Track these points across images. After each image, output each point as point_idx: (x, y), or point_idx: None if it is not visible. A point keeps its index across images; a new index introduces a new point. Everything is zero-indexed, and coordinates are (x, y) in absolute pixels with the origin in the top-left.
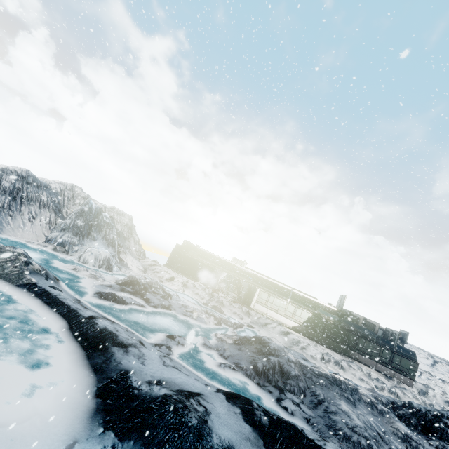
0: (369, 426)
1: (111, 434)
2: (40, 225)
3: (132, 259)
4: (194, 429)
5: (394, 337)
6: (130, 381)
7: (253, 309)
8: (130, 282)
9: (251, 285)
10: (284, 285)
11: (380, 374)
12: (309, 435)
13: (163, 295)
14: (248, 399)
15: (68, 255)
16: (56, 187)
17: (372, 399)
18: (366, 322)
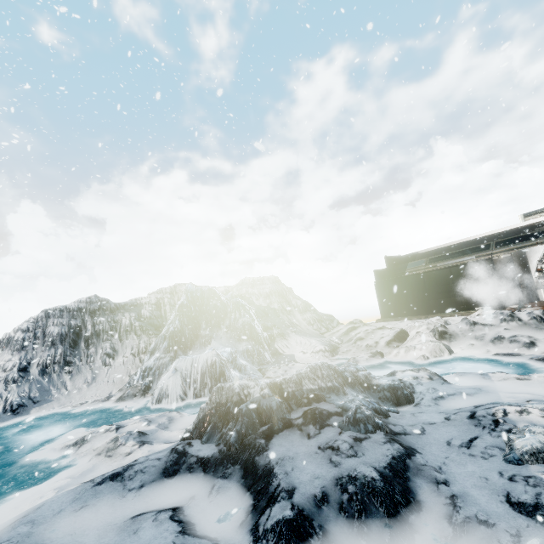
0: None
1: None
2: (123, 364)
3: (301, 340)
4: None
5: None
6: None
7: None
8: (215, 415)
9: None
10: None
11: None
12: None
13: (349, 415)
14: None
15: (145, 397)
16: (150, 300)
17: None
18: None
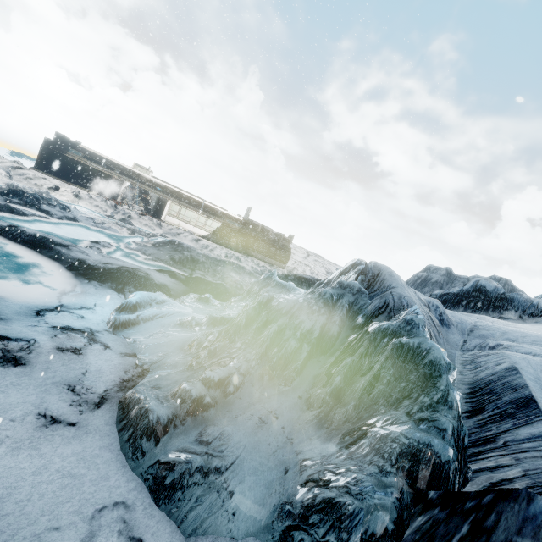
0: (245, 282)
1: (95, 282)
2: None
3: None
4: (144, 277)
5: (281, 238)
6: (88, 263)
7: (165, 222)
8: (12, 192)
9: (161, 197)
10: (196, 198)
11: (267, 264)
12: (208, 279)
13: (63, 207)
14: (171, 271)
15: None
16: None
17: (252, 271)
18: (264, 228)
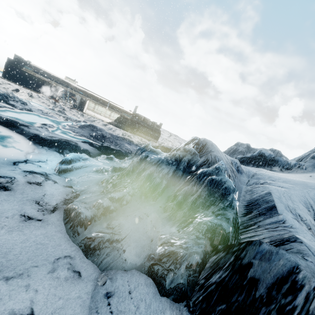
0: (134, 149)
1: (45, 147)
2: None
3: None
4: (74, 145)
5: (154, 125)
6: (41, 136)
7: (85, 113)
8: None
9: (83, 98)
10: (104, 99)
11: (146, 140)
12: (112, 147)
13: (23, 103)
14: (90, 142)
15: None
16: None
17: (137, 144)
18: (145, 119)
